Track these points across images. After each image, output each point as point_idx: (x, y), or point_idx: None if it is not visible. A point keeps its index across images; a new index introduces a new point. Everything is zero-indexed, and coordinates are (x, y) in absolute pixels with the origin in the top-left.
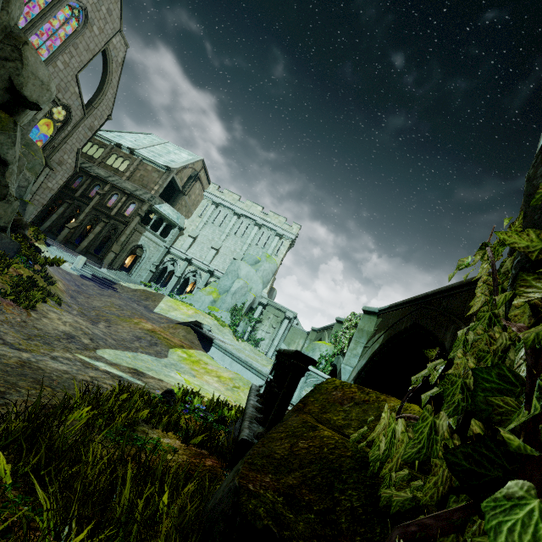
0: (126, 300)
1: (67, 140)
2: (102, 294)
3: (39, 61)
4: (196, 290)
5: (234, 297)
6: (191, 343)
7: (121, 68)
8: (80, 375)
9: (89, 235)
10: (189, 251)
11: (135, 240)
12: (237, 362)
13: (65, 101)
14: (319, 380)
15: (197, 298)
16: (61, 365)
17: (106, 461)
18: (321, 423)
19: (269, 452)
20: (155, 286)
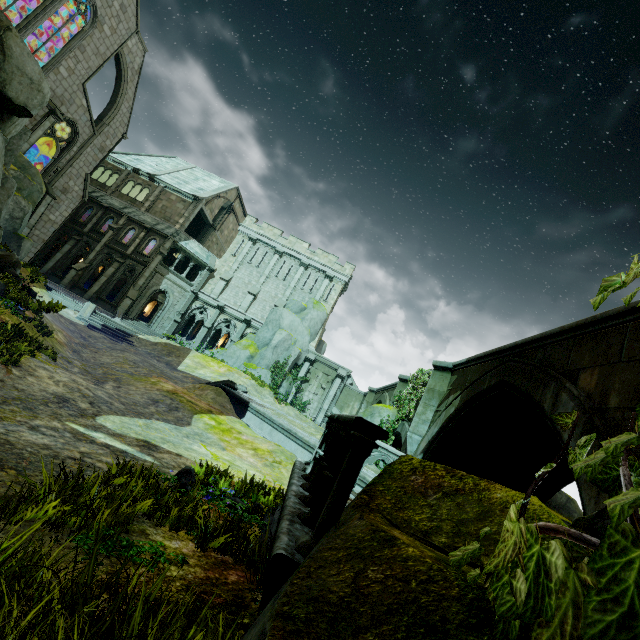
0: (144, 355)
1: (73, 163)
2: (113, 348)
3: (26, 53)
4: (230, 343)
5: (275, 352)
6: (222, 407)
7: (138, 76)
8: (67, 451)
9: (100, 277)
10: (221, 296)
11: (156, 284)
12: (278, 431)
13: (70, 115)
14: (383, 455)
15: (231, 353)
16: (42, 437)
17: (58, 595)
18: (397, 526)
19: (319, 590)
20: (180, 339)
